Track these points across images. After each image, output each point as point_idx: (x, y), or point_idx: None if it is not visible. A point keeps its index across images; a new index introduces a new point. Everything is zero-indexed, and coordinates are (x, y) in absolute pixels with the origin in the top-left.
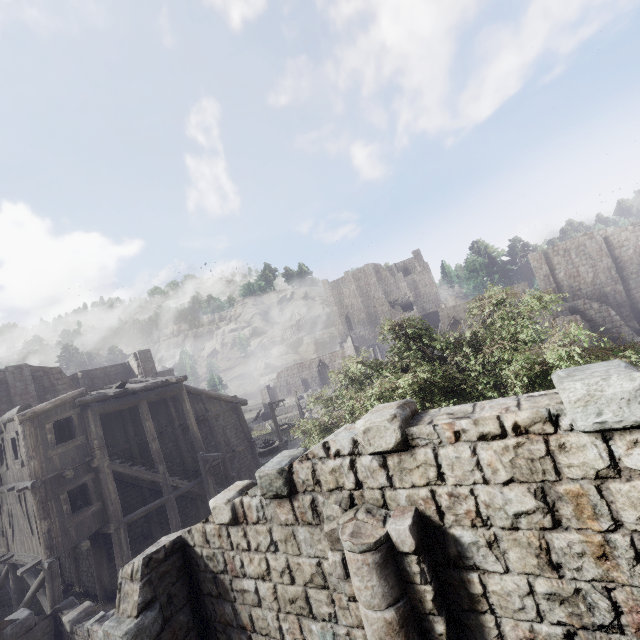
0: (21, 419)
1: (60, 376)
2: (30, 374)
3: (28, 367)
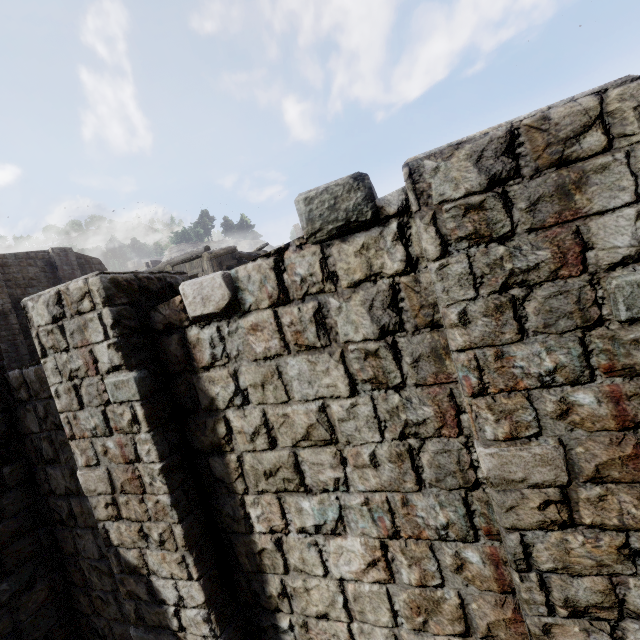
0: (211, 256)
1: (100, 267)
2: (75, 259)
3: (72, 252)
